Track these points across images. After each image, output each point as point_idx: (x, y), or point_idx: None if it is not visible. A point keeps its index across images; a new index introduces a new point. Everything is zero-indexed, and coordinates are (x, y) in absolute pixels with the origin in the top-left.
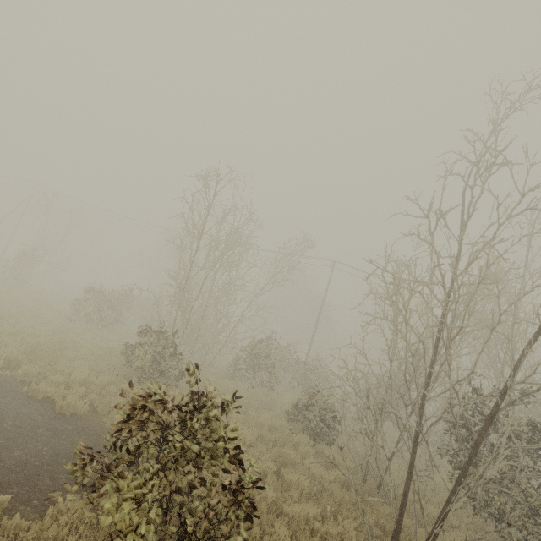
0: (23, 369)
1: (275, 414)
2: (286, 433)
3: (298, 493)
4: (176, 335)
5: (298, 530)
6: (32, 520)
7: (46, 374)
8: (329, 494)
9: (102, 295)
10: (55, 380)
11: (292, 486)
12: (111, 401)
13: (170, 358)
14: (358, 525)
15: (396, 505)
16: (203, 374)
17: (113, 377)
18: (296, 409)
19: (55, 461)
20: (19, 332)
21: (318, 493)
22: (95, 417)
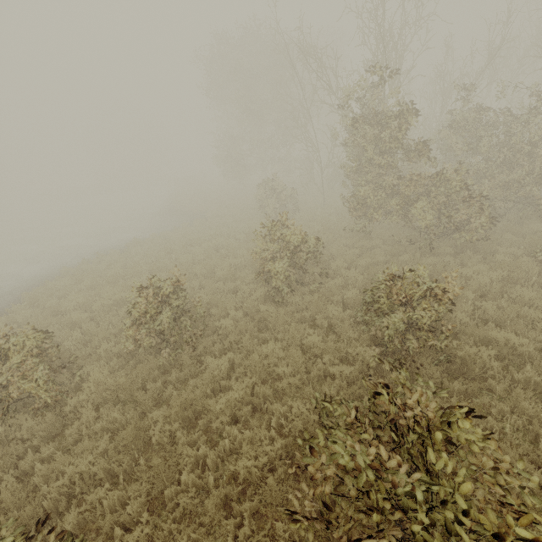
0: None
1: None
2: None
3: None
4: None
5: None
6: None
7: None
8: None
9: None
10: None
11: None
12: None
13: None
14: None
15: None
16: None
17: None
18: None
19: None
20: None
21: None
22: None
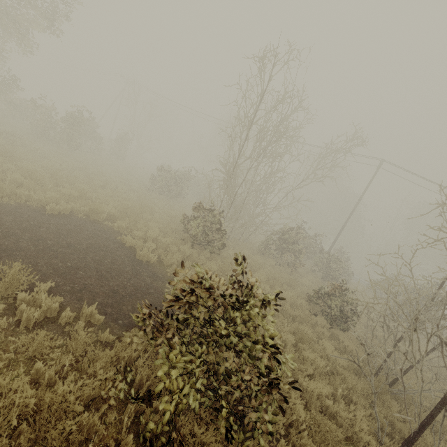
0: (117, 223)
1: (297, 293)
2: (306, 313)
3: (313, 368)
4: (222, 214)
5: (310, 401)
6: (118, 335)
7: (132, 229)
8: (341, 377)
9: (170, 173)
10: (137, 235)
11: (307, 361)
12: (172, 257)
13: (216, 232)
14: (367, 414)
15: (419, 420)
16: (239, 247)
17: (175, 239)
18: (317, 295)
19: (134, 295)
20: (116, 196)
21: (329, 370)
22: (162, 266)
